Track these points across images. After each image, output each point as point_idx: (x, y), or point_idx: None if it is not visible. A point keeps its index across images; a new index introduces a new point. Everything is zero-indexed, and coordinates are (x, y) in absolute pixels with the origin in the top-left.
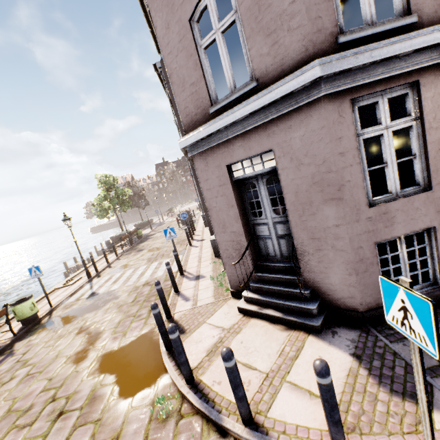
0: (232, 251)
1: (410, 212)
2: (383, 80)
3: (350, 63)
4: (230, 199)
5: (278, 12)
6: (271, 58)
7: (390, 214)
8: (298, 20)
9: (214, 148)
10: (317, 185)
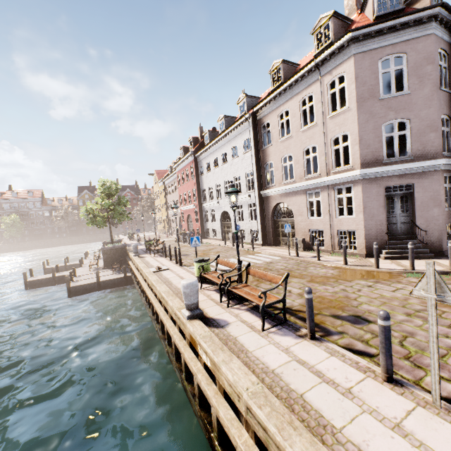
0: (374, 230)
1: None
2: (448, 170)
3: (449, 163)
4: (382, 202)
5: (427, 139)
6: (421, 152)
7: (448, 214)
8: (435, 145)
9: (379, 178)
10: (432, 200)
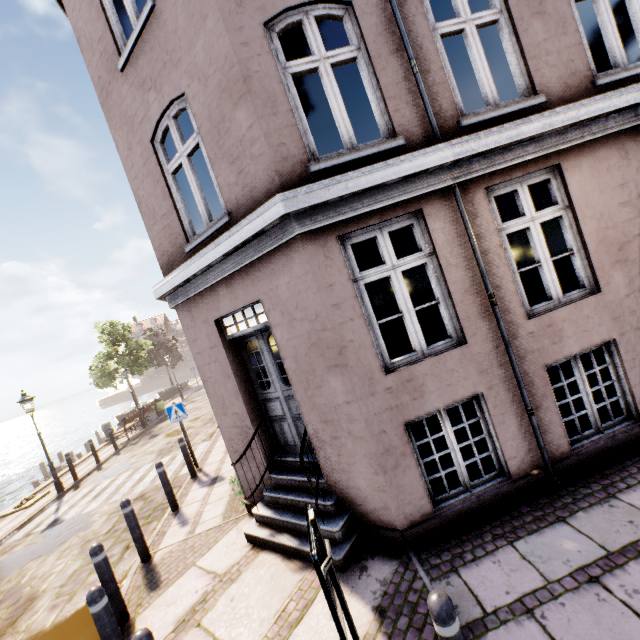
0: (238, 442)
1: (444, 375)
2: (377, 211)
3: (322, 197)
4: (225, 366)
5: (238, 137)
6: (240, 189)
7: (416, 380)
8: (259, 148)
9: (198, 298)
10: (316, 348)
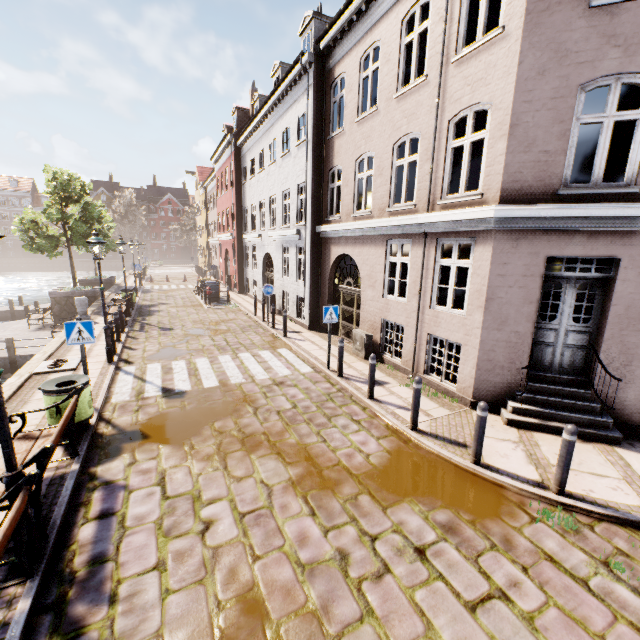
0: (499, 354)
1: None
2: None
3: None
4: (533, 293)
5: None
6: None
7: None
8: None
9: (539, 233)
10: None
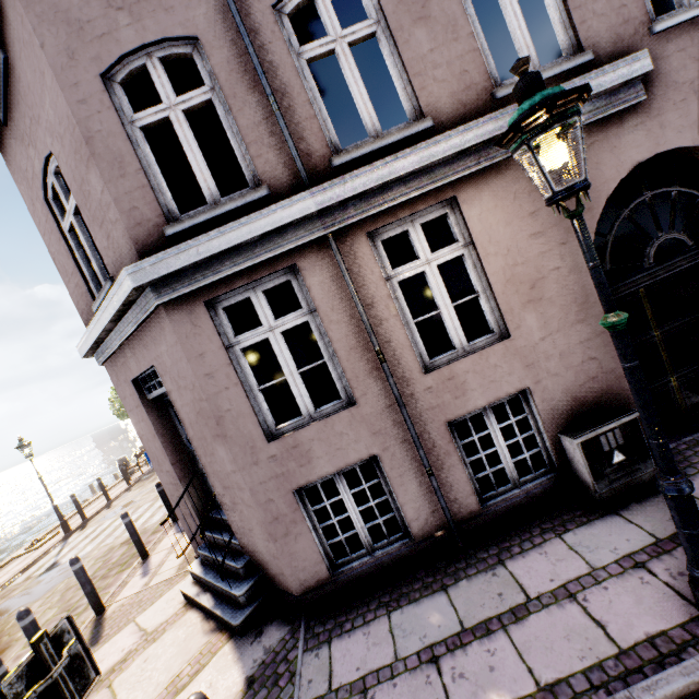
0: (177, 499)
1: (333, 439)
2: (245, 270)
3: (173, 265)
4: (150, 425)
5: (97, 200)
6: (113, 253)
7: (303, 446)
8: (114, 213)
9: (116, 357)
10: (201, 416)
